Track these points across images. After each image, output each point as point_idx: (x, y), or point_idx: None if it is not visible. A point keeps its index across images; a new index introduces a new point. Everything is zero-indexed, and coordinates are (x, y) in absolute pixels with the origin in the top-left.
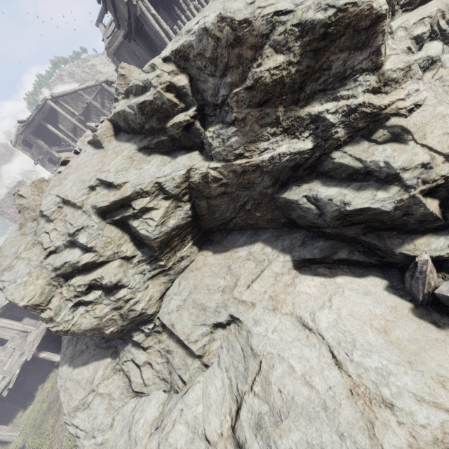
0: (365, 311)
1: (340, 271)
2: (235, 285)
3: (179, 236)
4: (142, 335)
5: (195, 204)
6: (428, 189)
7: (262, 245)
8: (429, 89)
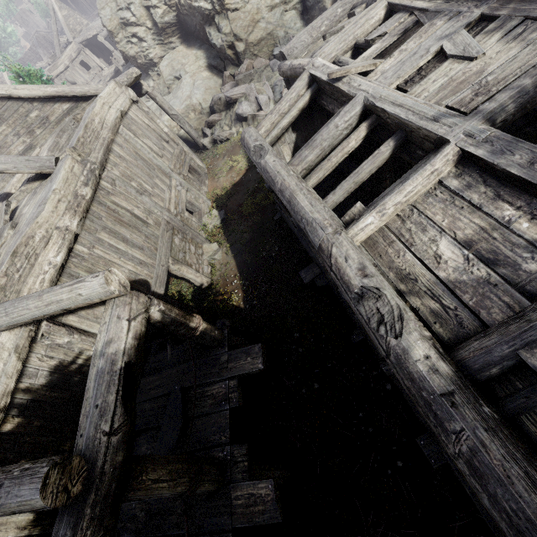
0: (209, 85)
1: (219, 75)
2: (186, 64)
3: (171, 29)
4: (152, 73)
5: (178, 14)
6: (228, 45)
7: (202, 51)
8: (253, 4)
